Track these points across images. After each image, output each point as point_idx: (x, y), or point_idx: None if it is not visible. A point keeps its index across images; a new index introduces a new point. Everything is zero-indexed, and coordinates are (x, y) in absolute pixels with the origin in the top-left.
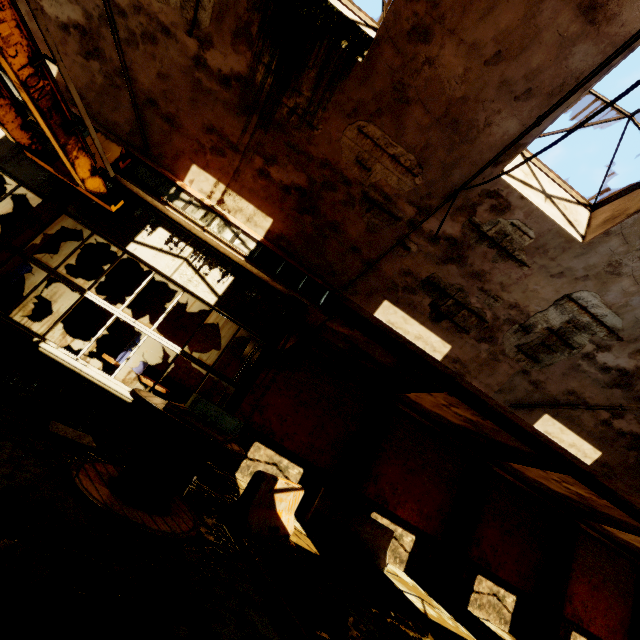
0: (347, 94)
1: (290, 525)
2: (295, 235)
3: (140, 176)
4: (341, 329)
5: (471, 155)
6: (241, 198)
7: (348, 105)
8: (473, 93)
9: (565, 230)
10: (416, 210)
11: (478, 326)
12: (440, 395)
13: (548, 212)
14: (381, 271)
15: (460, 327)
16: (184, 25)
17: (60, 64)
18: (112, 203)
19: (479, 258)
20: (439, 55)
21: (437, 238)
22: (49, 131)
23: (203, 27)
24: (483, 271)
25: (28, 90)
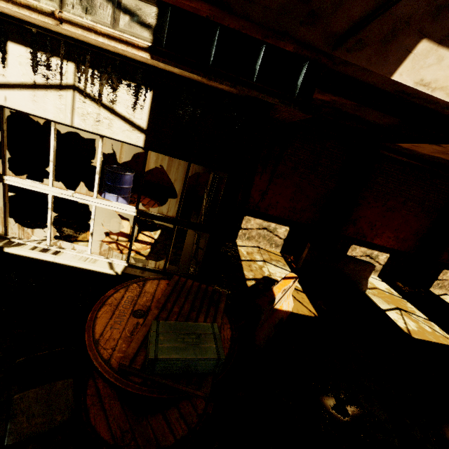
0: None
1: (290, 305)
2: None
3: None
4: (319, 96)
5: None
6: None
7: None
8: None
9: None
10: None
11: None
12: None
13: None
14: None
15: None
16: None
17: None
18: None
19: None
20: None
21: None
22: None
23: None
24: None
25: None
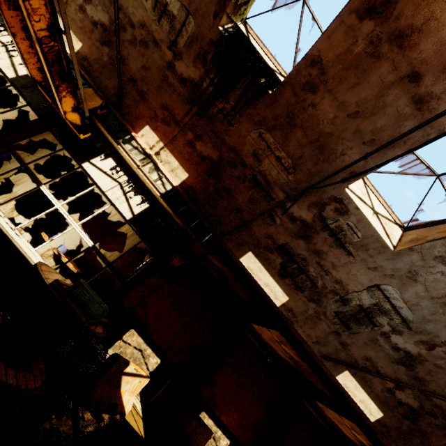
0: (257, 110)
1: (129, 405)
2: (200, 189)
3: (109, 122)
4: (217, 263)
5: (328, 171)
6: (172, 155)
7: (256, 117)
8: (337, 132)
9: (383, 238)
10: (285, 196)
11: (311, 289)
12: (275, 332)
13: (373, 223)
14: (252, 230)
15: (298, 286)
16: (168, 42)
17: (68, 36)
18: (82, 133)
19: (321, 241)
20: (320, 103)
21: (295, 219)
22: (49, 74)
23: (179, 47)
24: (322, 251)
25: (41, 44)
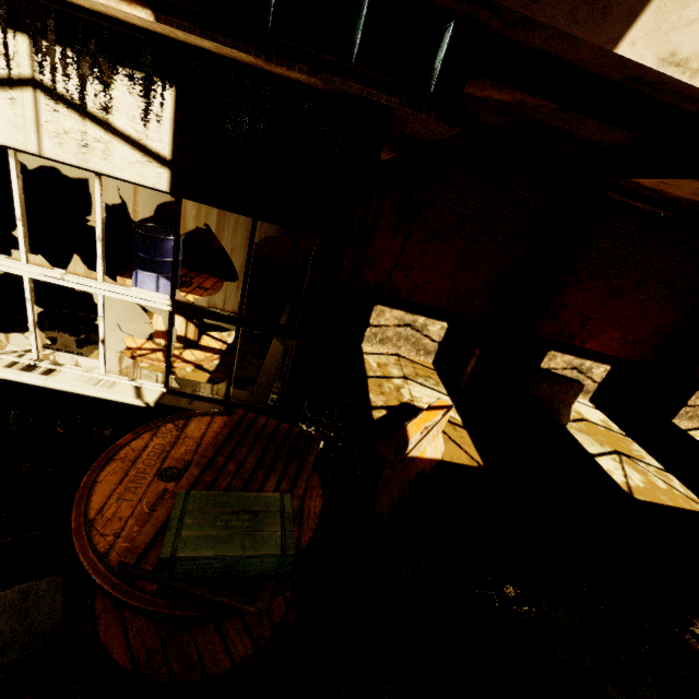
0: None
1: (439, 449)
2: None
3: None
4: (494, 94)
5: None
6: None
7: None
8: None
9: None
10: None
11: None
12: None
13: None
14: None
15: None
16: None
17: None
18: None
19: None
20: None
21: None
22: None
23: None
24: None
25: None
